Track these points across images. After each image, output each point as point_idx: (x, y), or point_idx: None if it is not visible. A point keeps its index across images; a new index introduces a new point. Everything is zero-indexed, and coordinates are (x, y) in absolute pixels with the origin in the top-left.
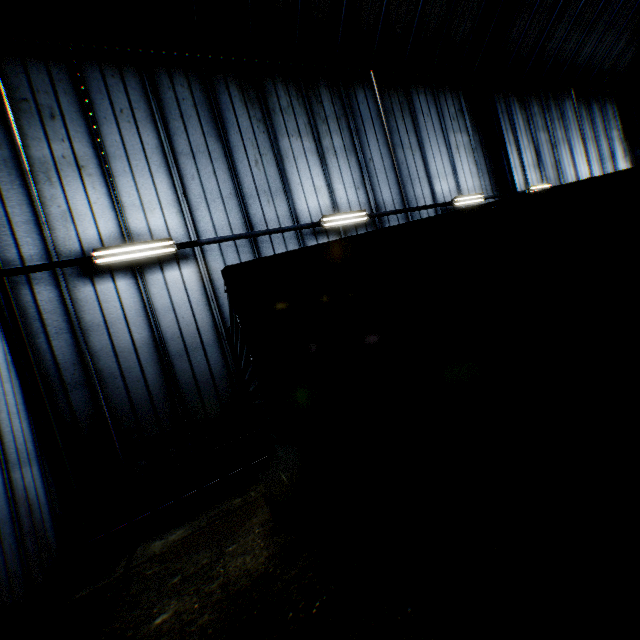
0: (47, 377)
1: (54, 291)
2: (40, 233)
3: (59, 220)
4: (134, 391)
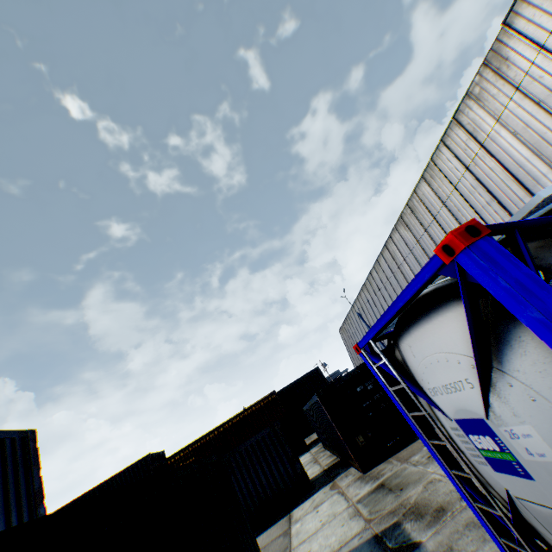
0: None
1: None
2: None
3: None
4: None
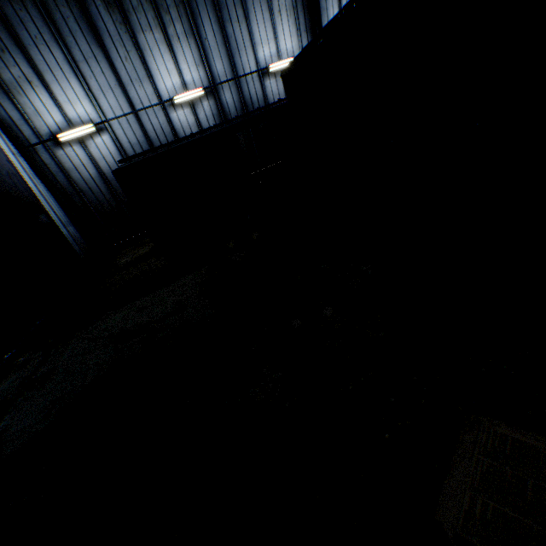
0: (61, 193)
1: (48, 154)
2: (29, 125)
3: (34, 117)
4: (99, 197)
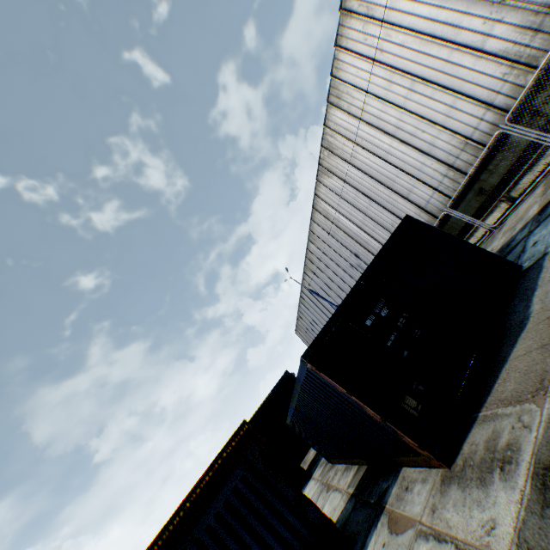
0: None
1: None
2: None
3: None
4: None
